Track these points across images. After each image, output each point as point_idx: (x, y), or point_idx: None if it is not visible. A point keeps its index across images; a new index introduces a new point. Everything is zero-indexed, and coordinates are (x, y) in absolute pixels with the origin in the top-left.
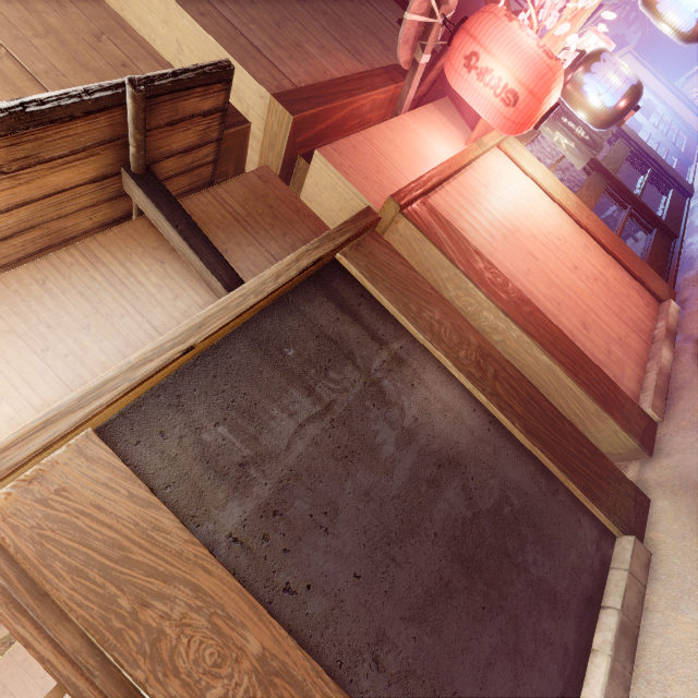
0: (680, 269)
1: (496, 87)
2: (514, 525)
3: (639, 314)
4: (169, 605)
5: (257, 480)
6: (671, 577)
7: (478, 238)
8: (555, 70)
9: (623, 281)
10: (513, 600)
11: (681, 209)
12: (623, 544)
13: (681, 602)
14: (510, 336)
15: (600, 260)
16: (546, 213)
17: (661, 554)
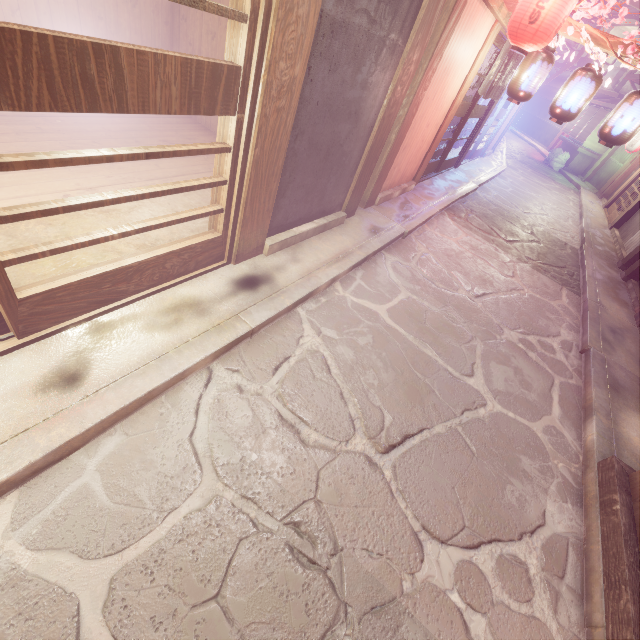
0: (425, 181)
1: (543, 1)
2: (340, 166)
3: (408, 173)
4: (301, 3)
5: (343, 5)
6: (345, 230)
7: (446, 51)
8: (548, 40)
9: (421, 156)
10: (320, 182)
11: (449, 166)
12: (342, 213)
13: (344, 235)
14: (399, 111)
15: (431, 137)
16: (455, 88)
17: (346, 226)
